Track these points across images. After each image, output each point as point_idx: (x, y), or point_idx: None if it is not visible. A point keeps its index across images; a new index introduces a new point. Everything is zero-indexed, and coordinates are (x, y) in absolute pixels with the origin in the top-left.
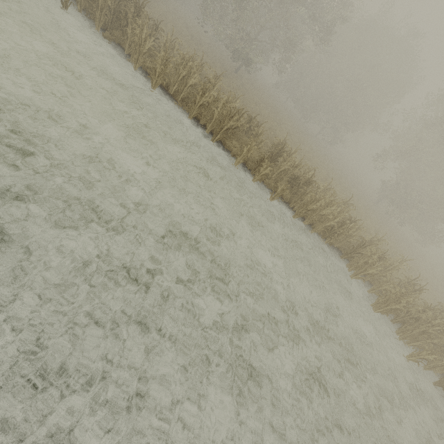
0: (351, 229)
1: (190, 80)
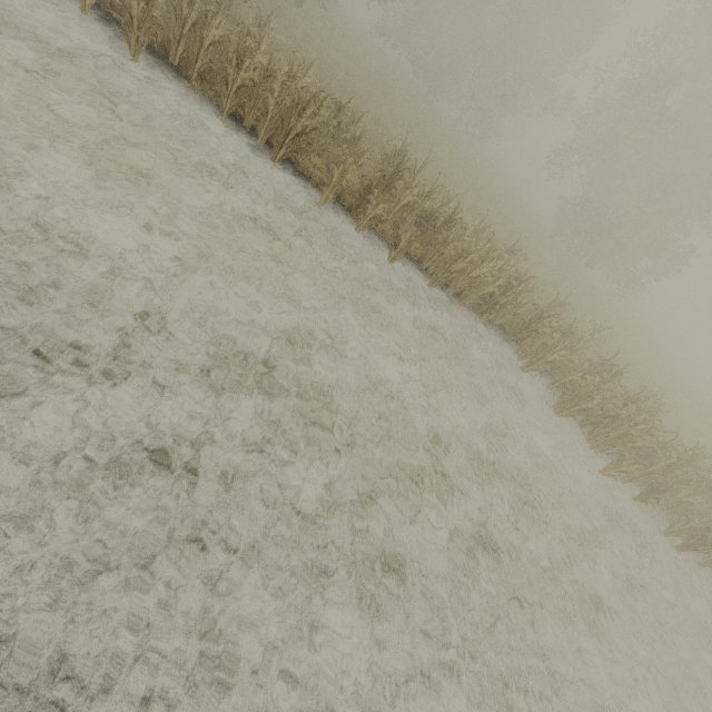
0: (520, 294)
1: (208, 31)
